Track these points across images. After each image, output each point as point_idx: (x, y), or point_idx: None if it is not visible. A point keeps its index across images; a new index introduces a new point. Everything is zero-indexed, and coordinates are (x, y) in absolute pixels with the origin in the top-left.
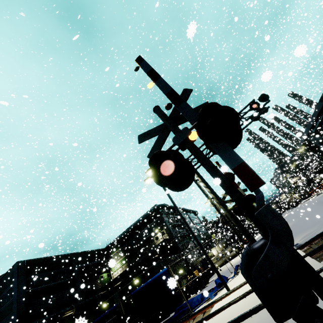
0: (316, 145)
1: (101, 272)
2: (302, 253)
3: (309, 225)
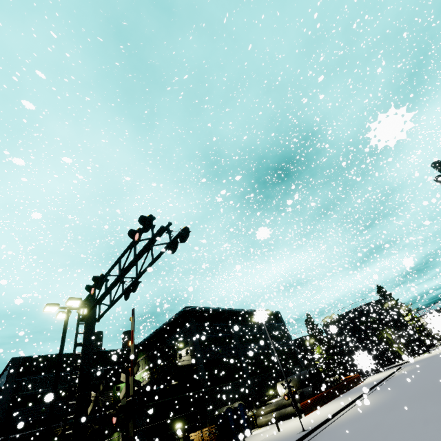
0: None
1: (118, 380)
2: None
3: None
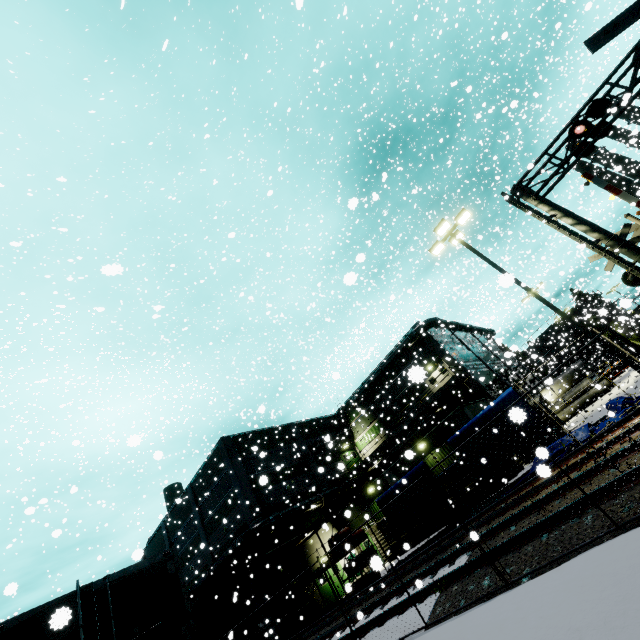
0: None
1: (341, 450)
2: None
3: None
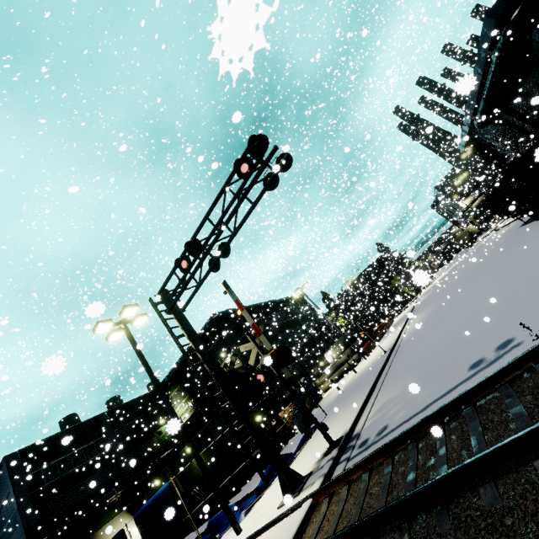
0: (490, 143)
1: (157, 426)
2: (288, 538)
3: (415, 357)
